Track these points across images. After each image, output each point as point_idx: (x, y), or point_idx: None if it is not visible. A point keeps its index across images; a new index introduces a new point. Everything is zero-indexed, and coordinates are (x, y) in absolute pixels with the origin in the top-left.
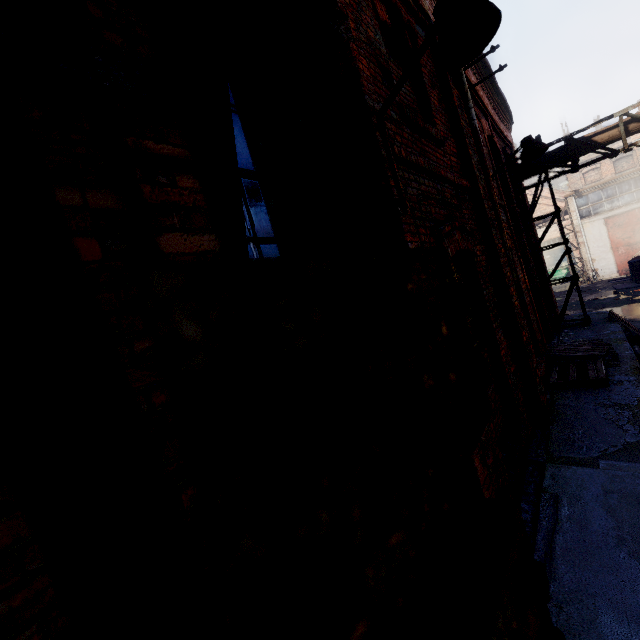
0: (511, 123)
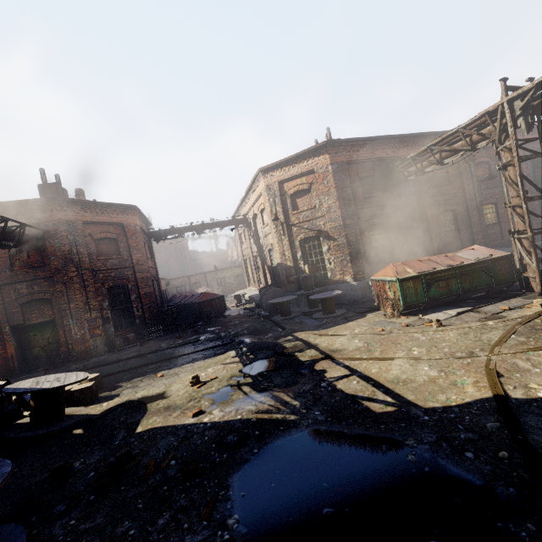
0: None
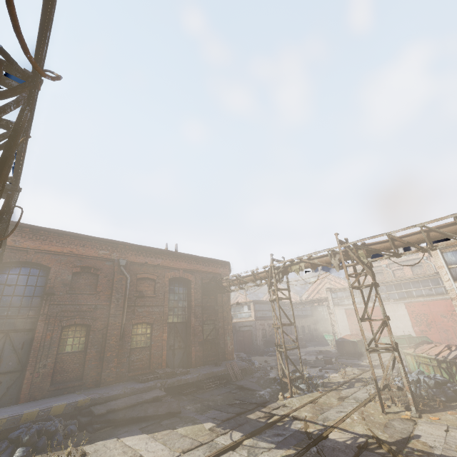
0: (227, 263)
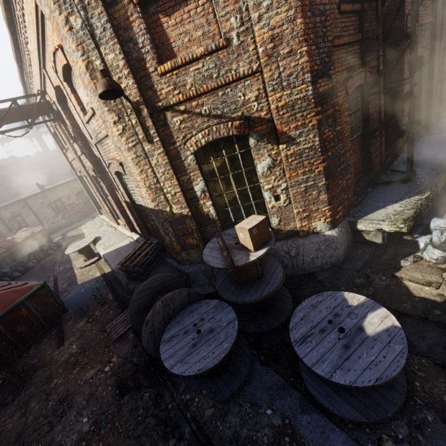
0: None
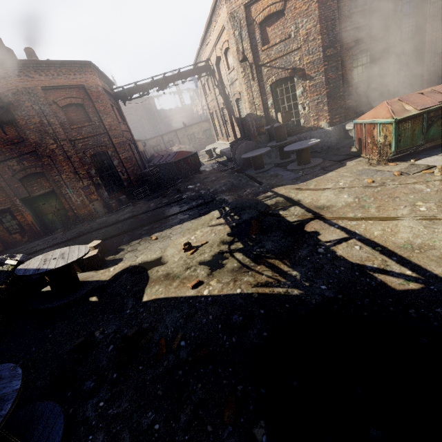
0: None
